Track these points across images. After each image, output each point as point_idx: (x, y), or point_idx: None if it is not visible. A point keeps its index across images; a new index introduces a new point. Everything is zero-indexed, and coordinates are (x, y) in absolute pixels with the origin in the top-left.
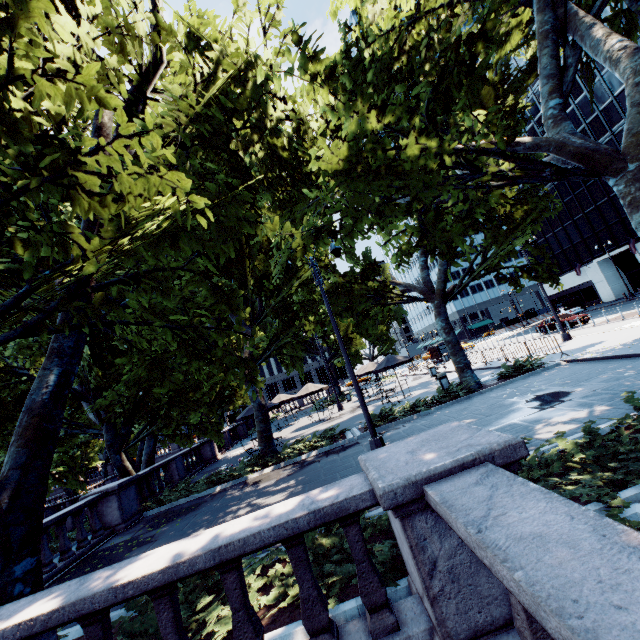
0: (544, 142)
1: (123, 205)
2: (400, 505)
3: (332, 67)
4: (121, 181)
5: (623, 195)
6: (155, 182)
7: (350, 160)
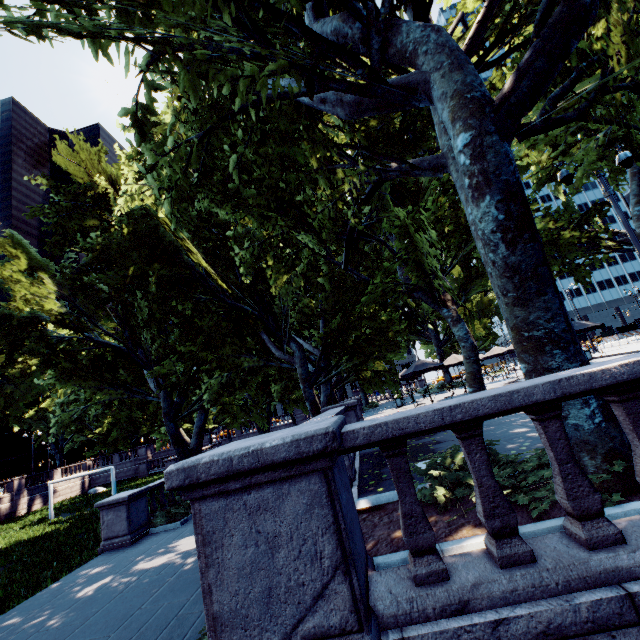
0: None
1: None
2: None
3: None
4: None
5: None
6: None
7: None
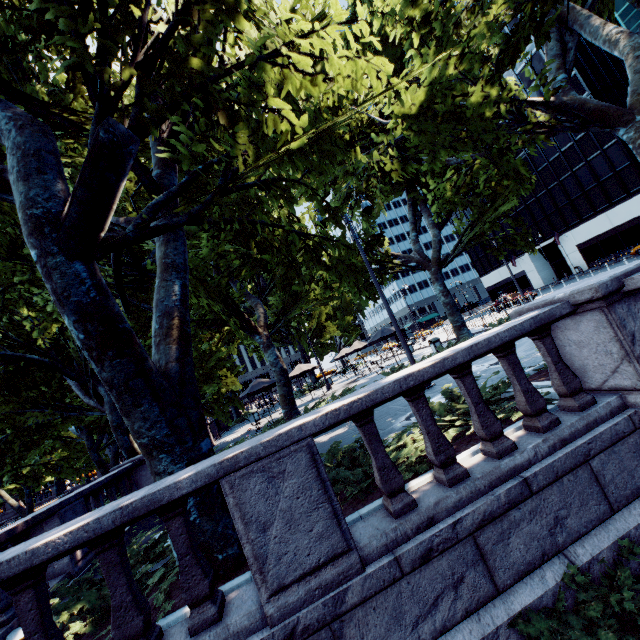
0: (570, 100)
1: (332, 85)
2: (610, 293)
3: (427, 14)
4: (332, 63)
5: (633, 140)
6: (361, 67)
7: (418, 107)
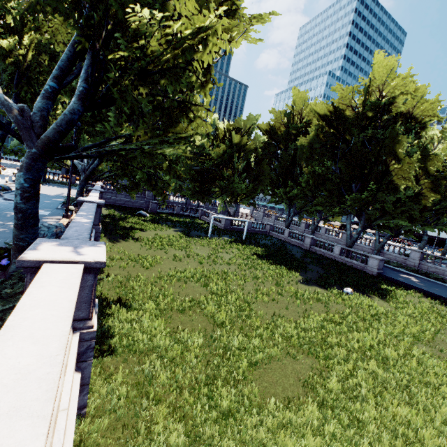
0: None
1: None
2: None
3: None
4: None
5: None
6: None
7: None
